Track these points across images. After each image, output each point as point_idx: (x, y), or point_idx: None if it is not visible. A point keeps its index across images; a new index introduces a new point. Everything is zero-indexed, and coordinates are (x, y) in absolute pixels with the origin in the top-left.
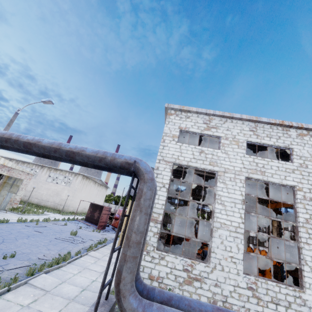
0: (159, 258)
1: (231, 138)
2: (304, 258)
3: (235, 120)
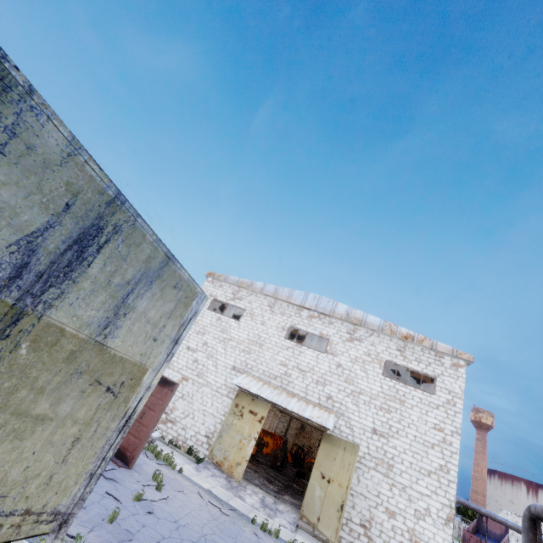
0: None
1: None
2: None
3: None
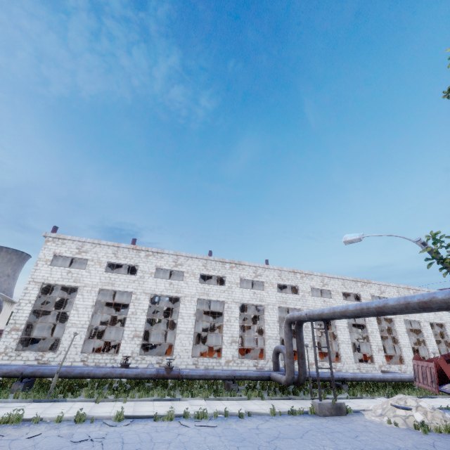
0: (16, 356)
1: (97, 260)
2: (124, 336)
3: (103, 245)
